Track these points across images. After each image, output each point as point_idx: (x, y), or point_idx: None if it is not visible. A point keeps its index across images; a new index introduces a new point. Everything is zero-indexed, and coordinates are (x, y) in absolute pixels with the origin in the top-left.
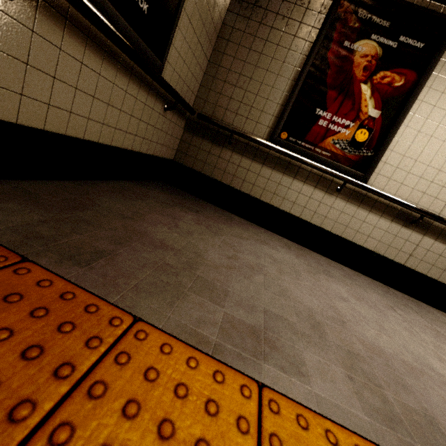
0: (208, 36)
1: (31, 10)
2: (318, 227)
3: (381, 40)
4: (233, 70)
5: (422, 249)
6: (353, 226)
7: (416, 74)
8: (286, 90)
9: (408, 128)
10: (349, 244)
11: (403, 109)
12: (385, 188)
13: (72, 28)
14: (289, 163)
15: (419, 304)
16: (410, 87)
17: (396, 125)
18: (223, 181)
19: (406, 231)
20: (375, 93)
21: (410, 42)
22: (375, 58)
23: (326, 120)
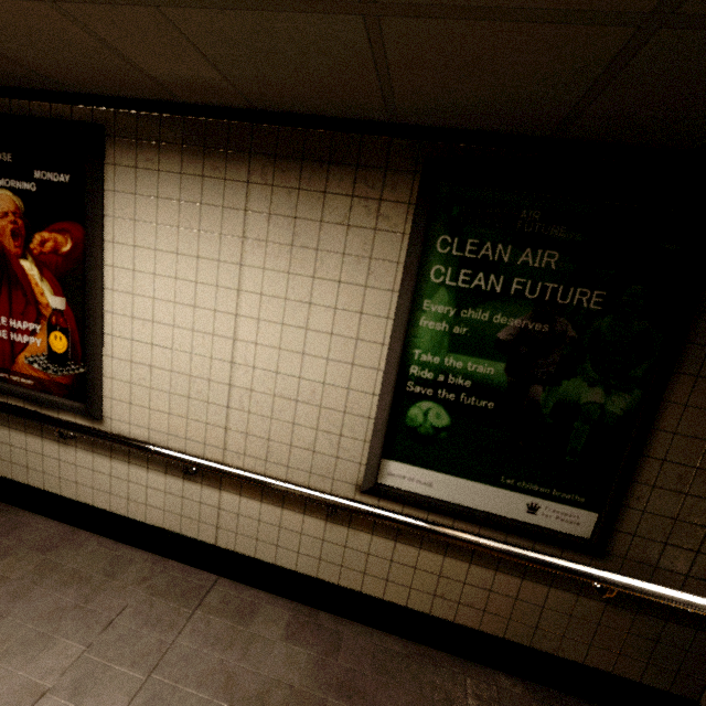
0: None
1: None
2: (75, 501)
3: (13, 185)
4: None
5: (229, 513)
6: (119, 491)
7: (82, 227)
8: None
9: (116, 315)
10: (127, 523)
11: (86, 288)
12: (132, 420)
13: None
14: None
15: (257, 614)
16: (84, 249)
17: (88, 316)
18: None
19: (193, 487)
20: (44, 271)
21: (50, 177)
22: (19, 215)
23: (4, 329)
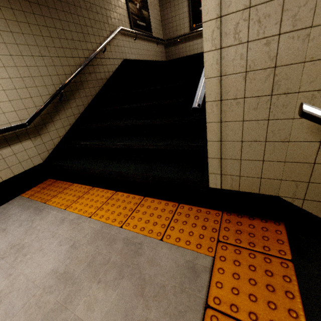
0: (157, 15)
1: (136, 40)
2: None
3: None
4: (169, 18)
5: None
6: None
7: None
8: (187, 10)
9: None
10: None
11: None
12: None
13: (139, 39)
14: (200, 33)
15: None
16: None
17: None
18: (183, 56)
19: None
20: None
21: None
22: None
23: None
